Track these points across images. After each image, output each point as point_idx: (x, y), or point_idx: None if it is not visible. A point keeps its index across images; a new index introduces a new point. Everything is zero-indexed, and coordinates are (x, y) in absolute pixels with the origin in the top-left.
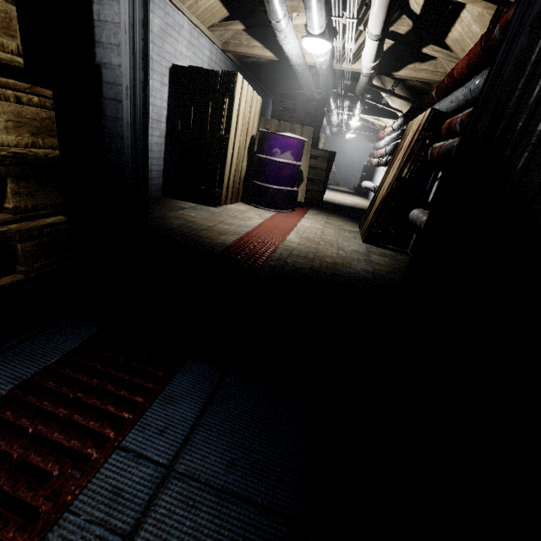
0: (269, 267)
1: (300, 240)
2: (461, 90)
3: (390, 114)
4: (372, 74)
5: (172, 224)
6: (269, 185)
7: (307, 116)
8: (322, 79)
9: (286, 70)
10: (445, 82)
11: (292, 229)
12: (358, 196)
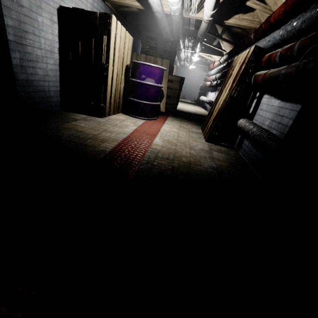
0: (139, 172)
1: (163, 143)
2: (278, 32)
3: (218, 52)
4: (210, 21)
5: (63, 135)
6: (140, 101)
7: (165, 52)
8: (175, 24)
9: (150, 19)
10: (262, 27)
11: (157, 133)
12: (198, 106)
